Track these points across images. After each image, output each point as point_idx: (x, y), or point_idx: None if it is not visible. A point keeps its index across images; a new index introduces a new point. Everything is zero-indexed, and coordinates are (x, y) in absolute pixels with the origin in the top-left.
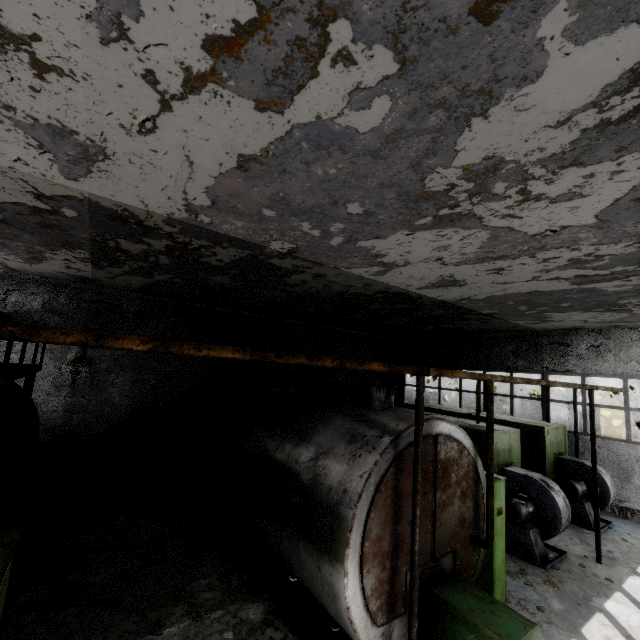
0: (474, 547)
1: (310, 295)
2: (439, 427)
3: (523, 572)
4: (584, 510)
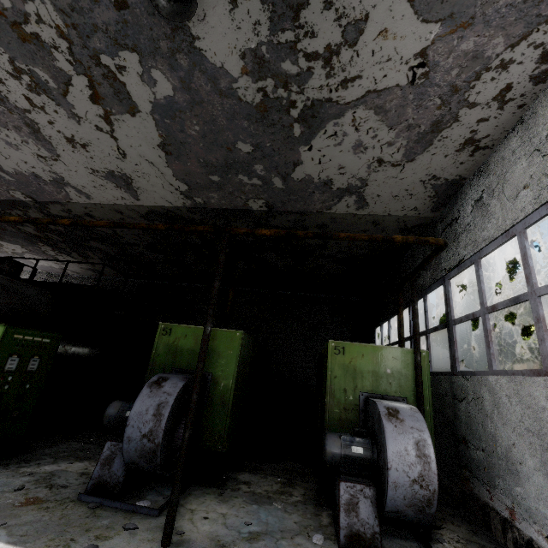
0: None
1: (150, 243)
2: None
3: (55, 486)
4: (338, 494)
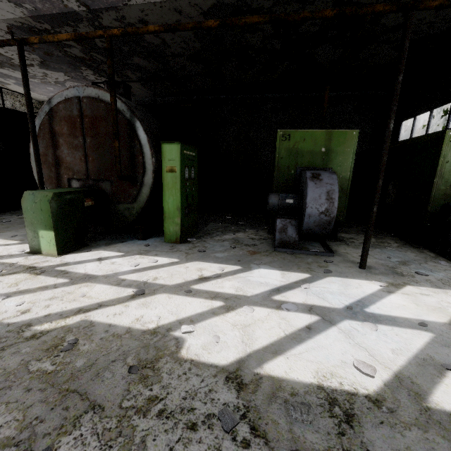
0: (131, 185)
1: (195, 52)
2: (87, 92)
3: (250, 245)
4: None
